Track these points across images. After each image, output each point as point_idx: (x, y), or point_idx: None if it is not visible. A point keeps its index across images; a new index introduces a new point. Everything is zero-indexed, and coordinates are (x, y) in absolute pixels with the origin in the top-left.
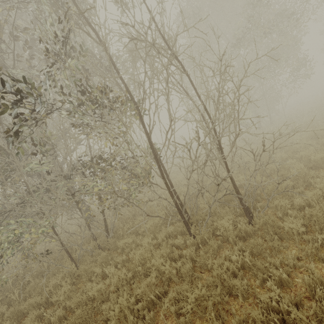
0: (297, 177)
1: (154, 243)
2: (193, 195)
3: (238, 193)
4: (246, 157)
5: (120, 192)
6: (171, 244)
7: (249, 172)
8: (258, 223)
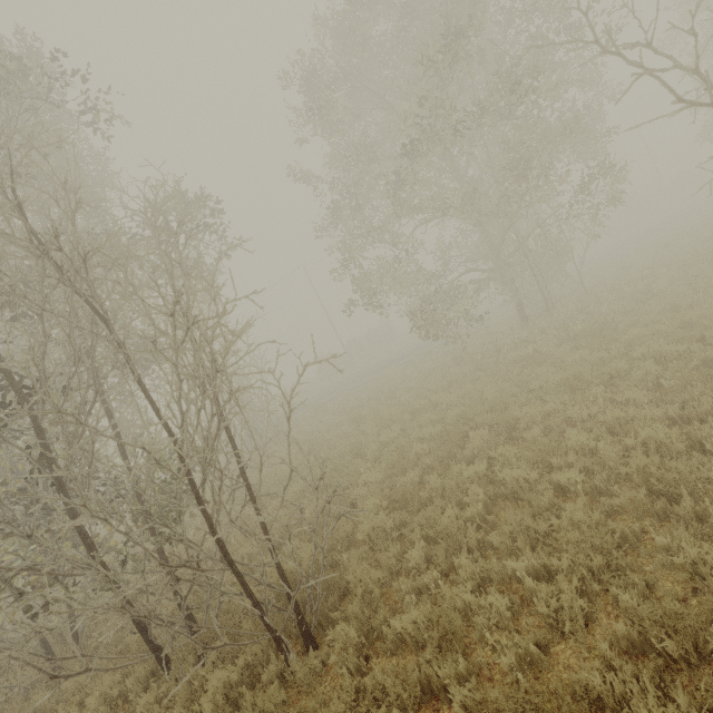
0: (447, 535)
1: (115, 694)
2: (282, 535)
3: (256, 602)
4: (424, 430)
5: (62, 567)
6: (147, 701)
7: (402, 483)
8: (249, 706)
